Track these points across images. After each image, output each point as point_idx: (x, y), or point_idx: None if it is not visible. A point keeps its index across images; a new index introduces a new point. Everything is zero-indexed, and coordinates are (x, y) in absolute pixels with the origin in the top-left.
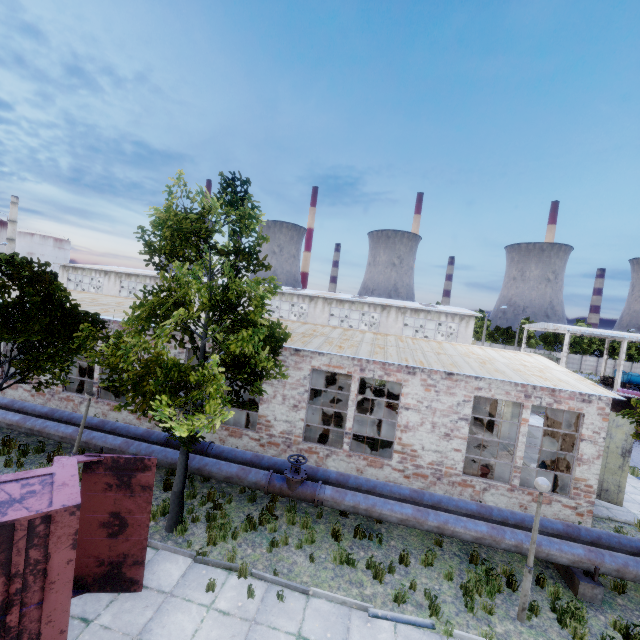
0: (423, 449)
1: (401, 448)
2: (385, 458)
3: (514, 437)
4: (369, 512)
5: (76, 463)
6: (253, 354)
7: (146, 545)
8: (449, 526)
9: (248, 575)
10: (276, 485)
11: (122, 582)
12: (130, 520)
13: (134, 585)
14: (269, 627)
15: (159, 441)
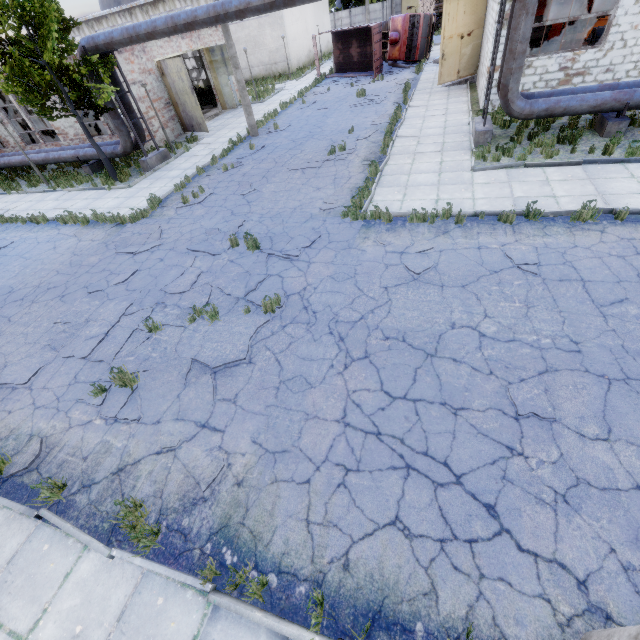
0: (66, 128)
1: (58, 132)
2: (60, 141)
3: (231, 107)
4: (10, 164)
5: None
6: None
7: None
8: (33, 159)
9: None
10: None
11: None
12: None
13: None
14: None
15: None
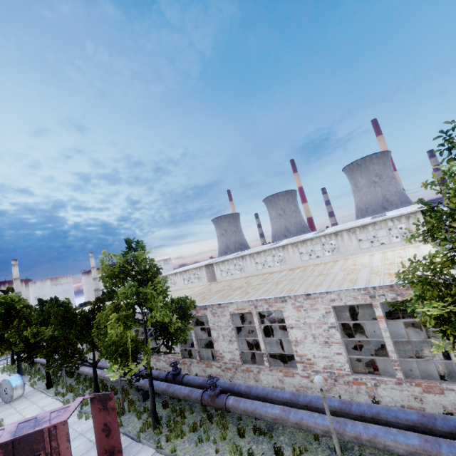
0: (314, 357)
1: (300, 359)
2: (294, 368)
3: None
4: (254, 414)
5: (82, 399)
6: (170, 321)
7: (120, 441)
8: (303, 422)
9: None
10: (205, 399)
11: None
12: (111, 427)
13: None
14: None
15: (163, 378)
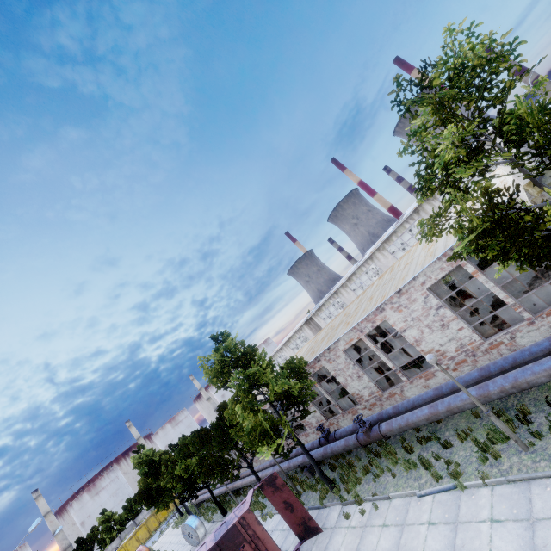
0: (441, 346)
1: None
2: (430, 368)
3: None
4: (408, 426)
5: (253, 490)
6: (289, 387)
7: (305, 509)
8: (452, 406)
9: (365, 501)
10: (361, 439)
11: (313, 530)
12: (291, 502)
13: (318, 529)
14: (371, 526)
15: (318, 445)
